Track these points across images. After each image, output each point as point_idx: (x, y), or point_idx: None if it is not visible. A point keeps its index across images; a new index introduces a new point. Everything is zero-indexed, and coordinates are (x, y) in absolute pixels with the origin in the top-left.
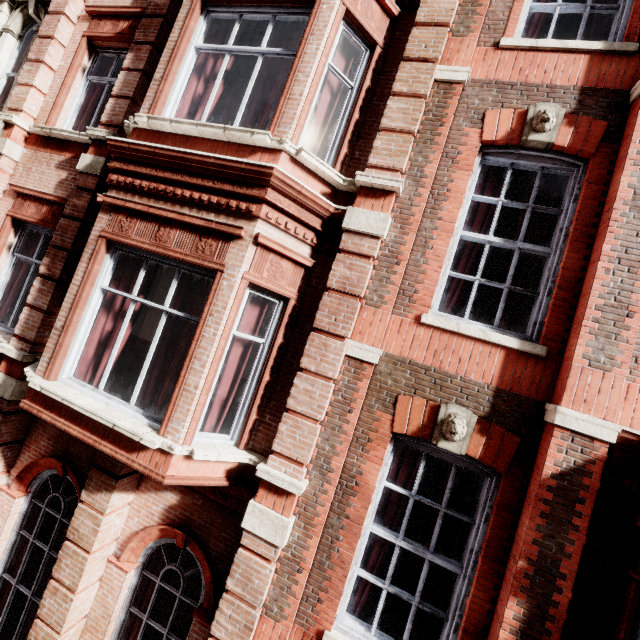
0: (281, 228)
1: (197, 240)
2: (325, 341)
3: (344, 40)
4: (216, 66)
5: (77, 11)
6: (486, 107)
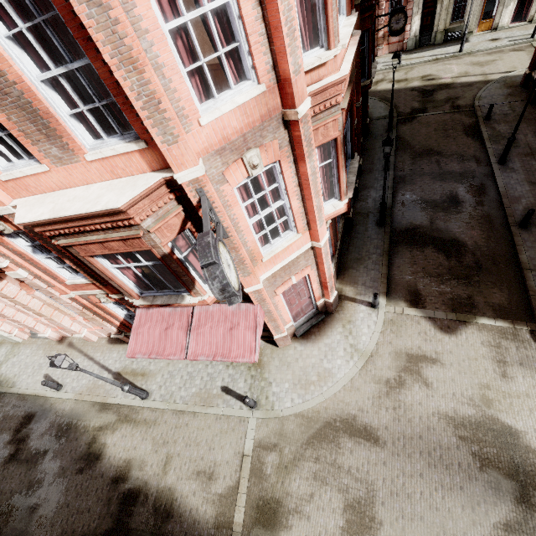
0: None
1: None
2: None
3: None
4: None
5: None
6: None
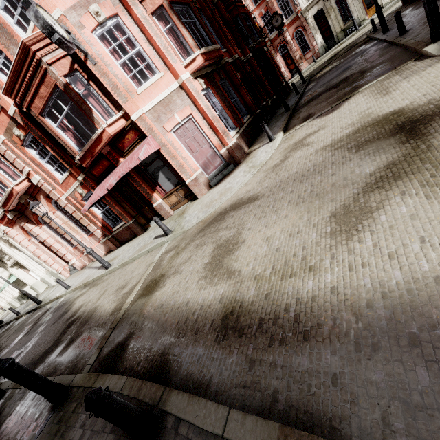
0: None
1: None
2: None
3: None
4: None
5: None
6: None
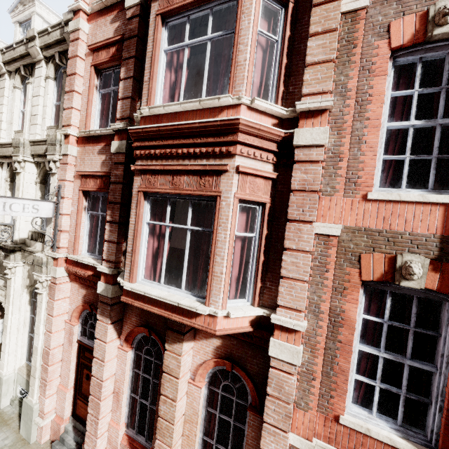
0: (251, 157)
1: (199, 179)
2: (298, 227)
3: (263, 7)
4: (179, 58)
5: (83, 51)
6: (389, 20)
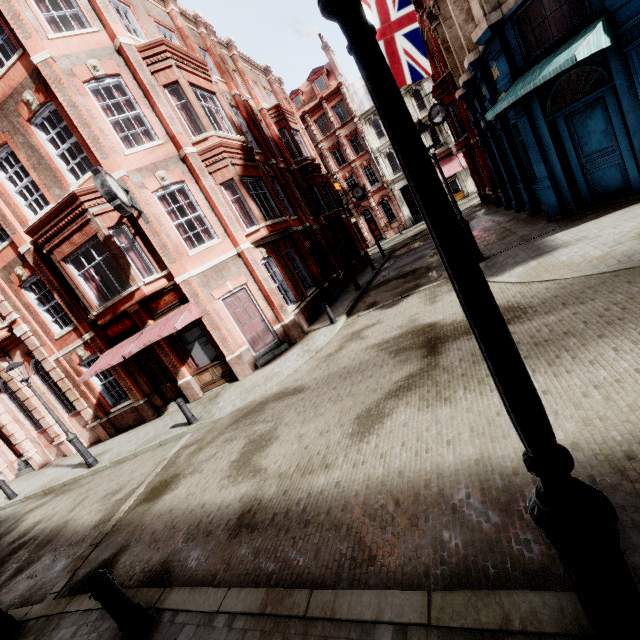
0: None
1: None
2: None
3: None
4: None
5: None
6: None
